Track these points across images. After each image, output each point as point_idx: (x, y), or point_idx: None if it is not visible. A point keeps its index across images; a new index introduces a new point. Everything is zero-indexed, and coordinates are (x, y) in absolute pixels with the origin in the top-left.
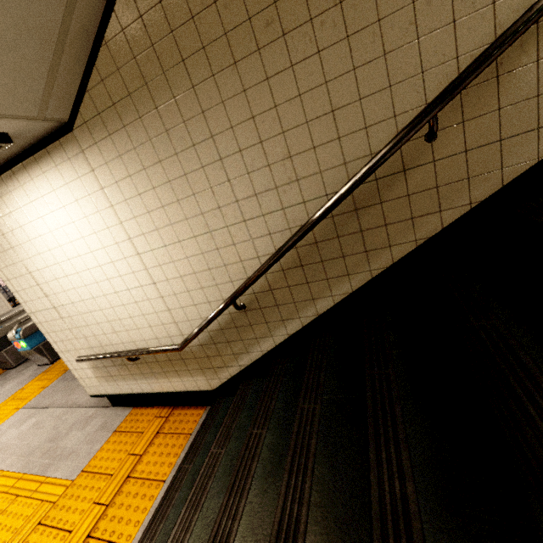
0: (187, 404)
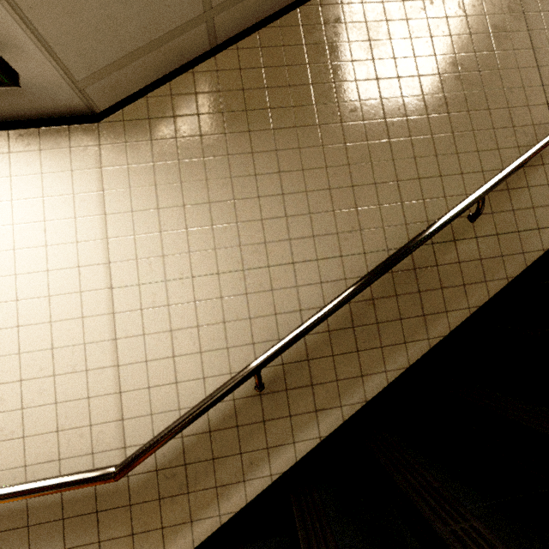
0: None
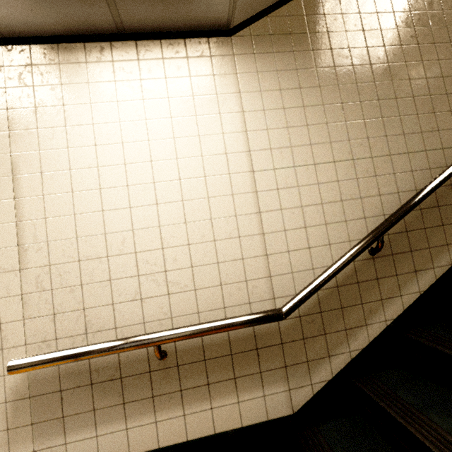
0: None
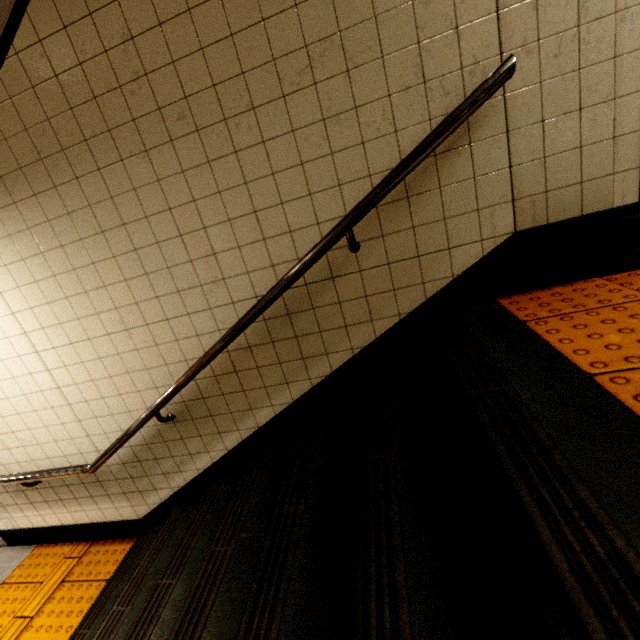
0: (110, 537)
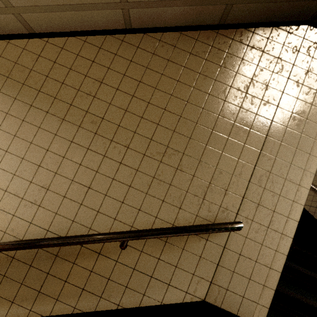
0: None
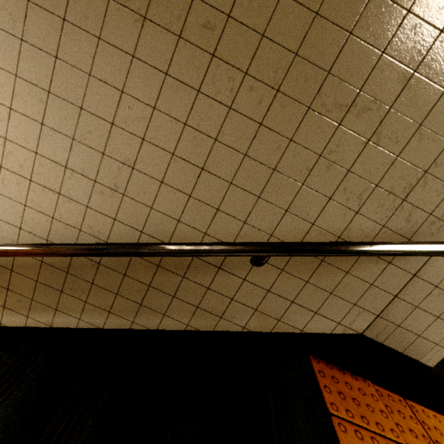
0: None
